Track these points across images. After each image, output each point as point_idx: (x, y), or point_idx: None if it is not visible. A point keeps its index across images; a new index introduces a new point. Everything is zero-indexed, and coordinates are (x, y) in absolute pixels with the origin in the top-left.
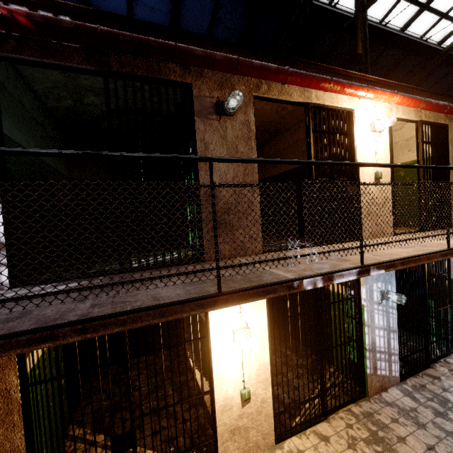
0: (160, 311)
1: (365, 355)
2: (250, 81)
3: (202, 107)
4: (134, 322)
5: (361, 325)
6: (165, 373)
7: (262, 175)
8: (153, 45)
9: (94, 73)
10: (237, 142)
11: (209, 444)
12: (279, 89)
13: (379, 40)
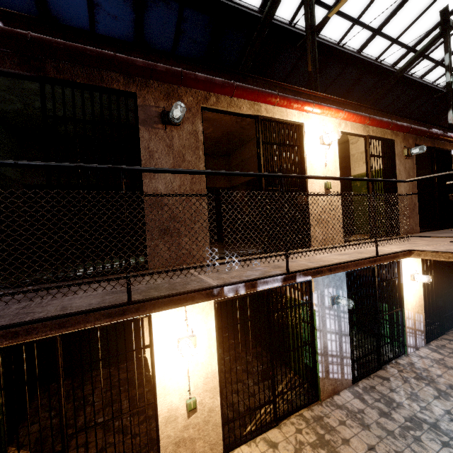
0: (59, 322)
1: (317, 359)
2: (198, 92)
3: (147, 116)
4: (28, 334)
5: (313, 329)
6: (123, 386)
7: (229, 183)
8: (90, 54)
9: (29, 79)
10: (184, 151)
11: None
12: (228, 101)
13: (338, 60)
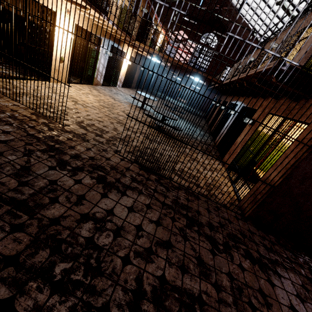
0: None
1: (96, 71)
2: None
3: None
4: None
5: (97, 59)
6: None
7: None
8: None
9: None
10: None
11: (40, 77)
12: None
13: None
